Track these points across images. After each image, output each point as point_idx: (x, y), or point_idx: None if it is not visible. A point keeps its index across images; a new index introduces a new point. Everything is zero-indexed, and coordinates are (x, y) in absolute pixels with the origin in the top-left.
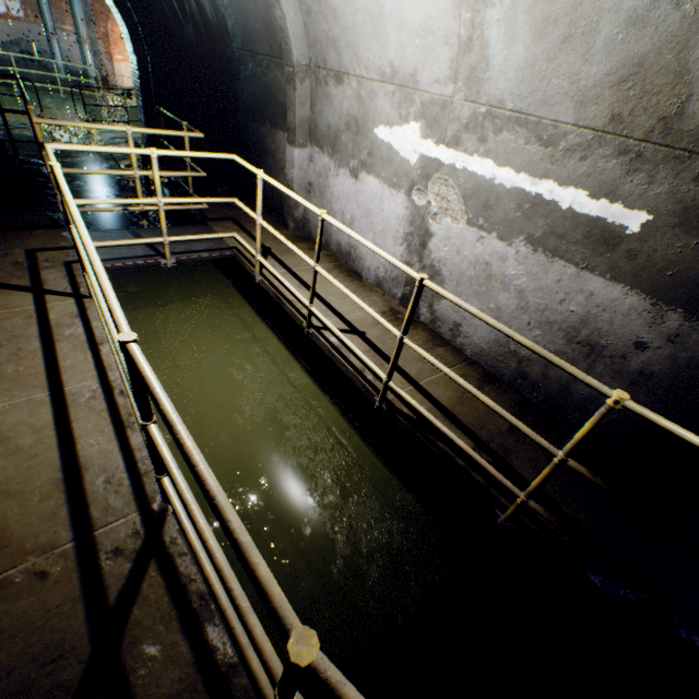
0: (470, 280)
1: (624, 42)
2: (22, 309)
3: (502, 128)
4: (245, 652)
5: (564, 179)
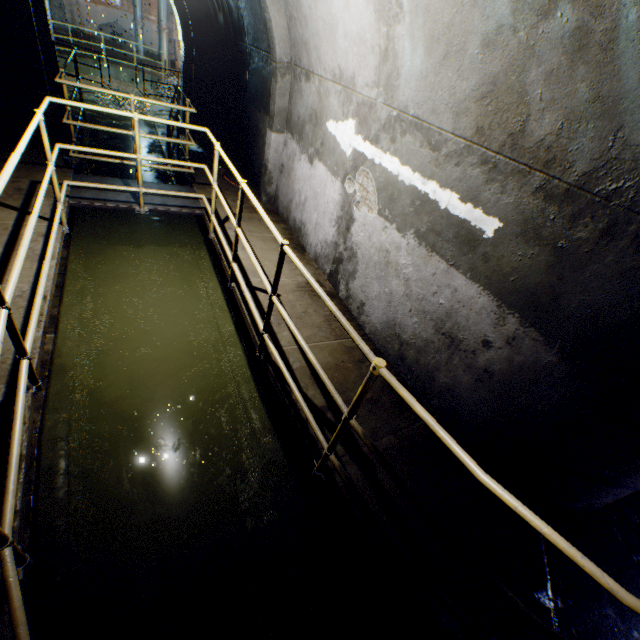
0: (375, 264)
1: (482, 61)
2: (3, 222)
3: (406, 131)
4: (6, 495)
5: (443, 182)
